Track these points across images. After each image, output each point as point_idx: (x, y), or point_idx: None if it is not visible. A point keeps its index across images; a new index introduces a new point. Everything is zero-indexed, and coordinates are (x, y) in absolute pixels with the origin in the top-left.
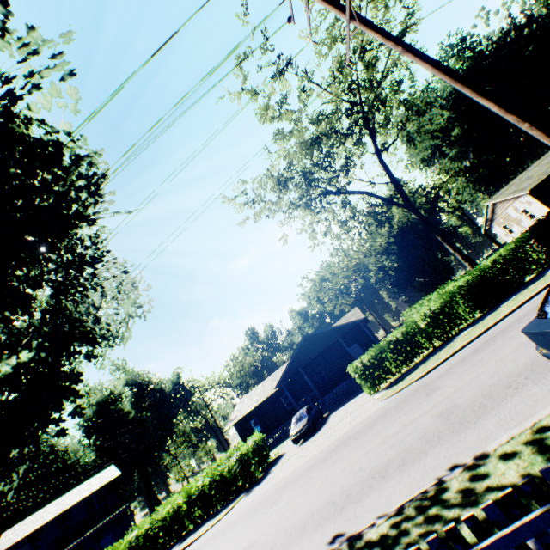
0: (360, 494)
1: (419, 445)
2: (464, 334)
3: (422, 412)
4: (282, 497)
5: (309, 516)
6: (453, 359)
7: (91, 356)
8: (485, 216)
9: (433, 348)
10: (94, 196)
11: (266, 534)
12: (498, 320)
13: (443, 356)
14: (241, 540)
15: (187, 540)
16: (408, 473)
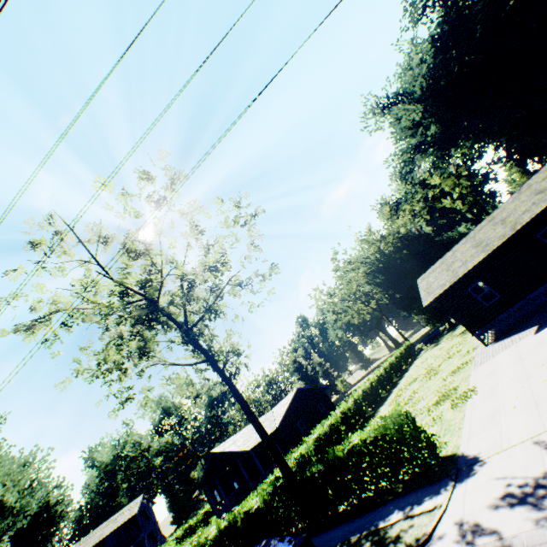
0: None
1: None
2: None
3: None
4: None
5: None
6: None
7: None
8: None
9: None
10: None
11: None
12: None
13: None
14: None
15: None
16: None
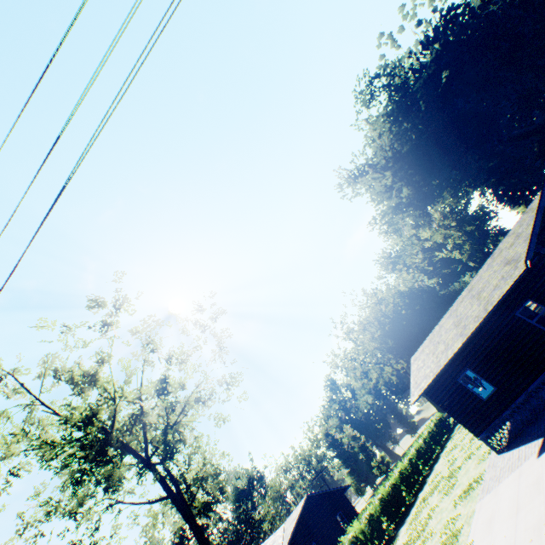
0: None
1: None
2: None
3: None
4: None
5: None
6: None
7: None
8: None
9: None
10: None
11: None
12: None
13: None
14: None
15: None
16: None
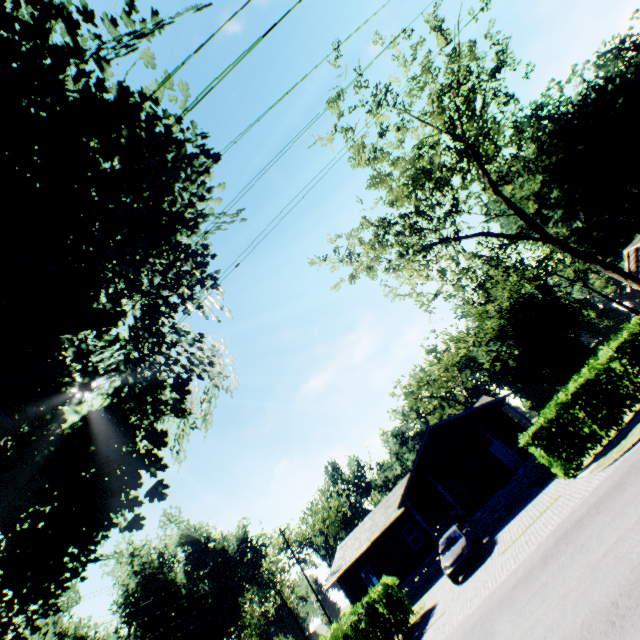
0: None
1: None
2: None
3: None
4: (493, 630)
5: (611, 610)
6: None
7: (179, 409)
8: (628, 267)
9: None
10: (212, 158)
11: None
12: None
13: None
14: None
15: None
16: None
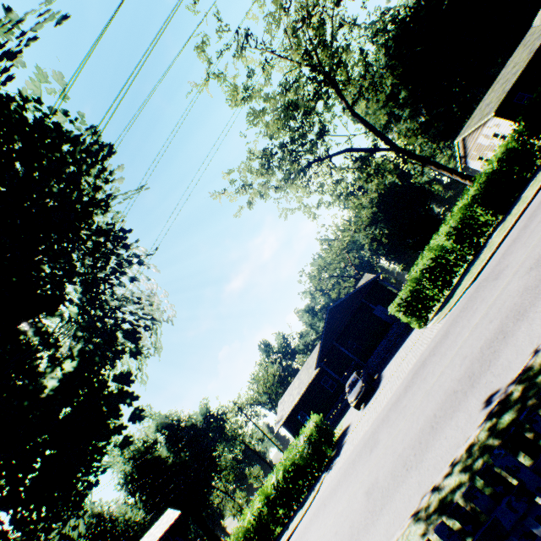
0: (486, 364)
1: (528, 295)
2: (497, 233)
3: (504, 286)
4: (378, 439)
5: (433, 419)
6: (501, 249)
7: (136, 353)
8: (458, 154)
9: (467, 263)
10: (109, 155)
11: (386, 465)
12: (530, 200)
13: (486, 255)
14: (355, 491)
15: (282, 540)
16: (537, 312)
